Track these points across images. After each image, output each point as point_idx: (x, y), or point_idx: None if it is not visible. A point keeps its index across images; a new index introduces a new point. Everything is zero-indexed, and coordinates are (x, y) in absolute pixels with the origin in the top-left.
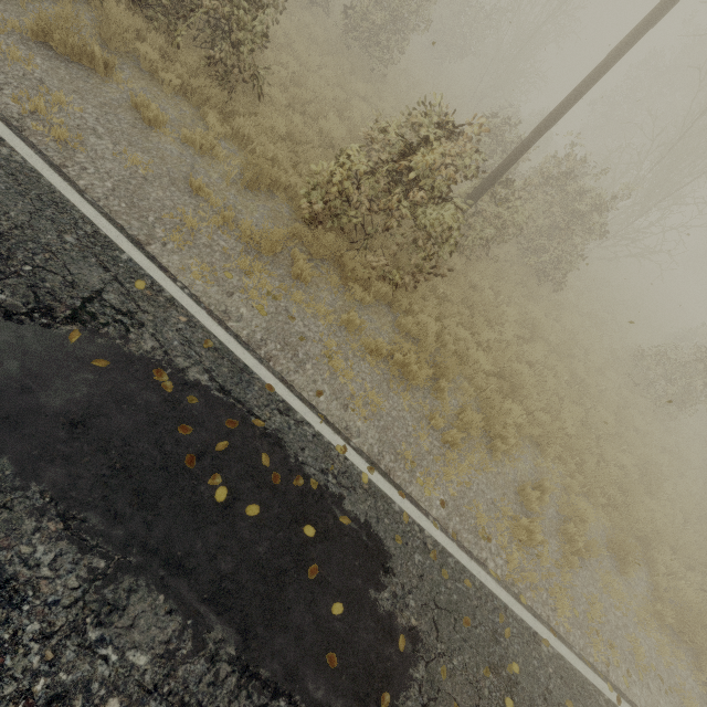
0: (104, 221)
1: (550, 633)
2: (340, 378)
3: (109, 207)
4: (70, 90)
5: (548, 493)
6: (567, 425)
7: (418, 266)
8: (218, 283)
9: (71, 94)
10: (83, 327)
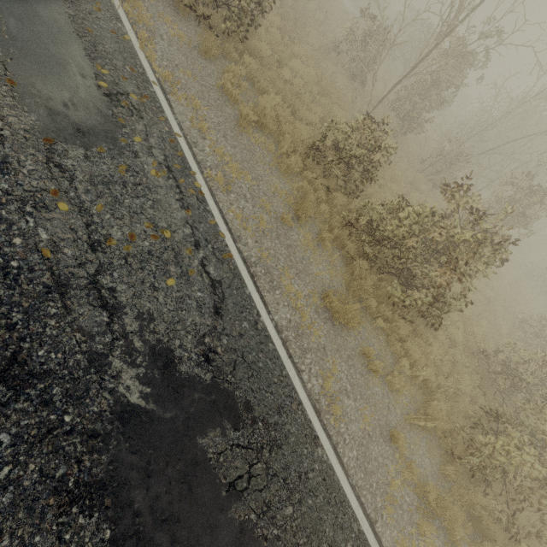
0: (361, 511)
1: None
2: None
3: (357, 482)
4: (335, 349)
5: None
6: None
7: (538, 531)
8: None
9: (335, 354)
10: None
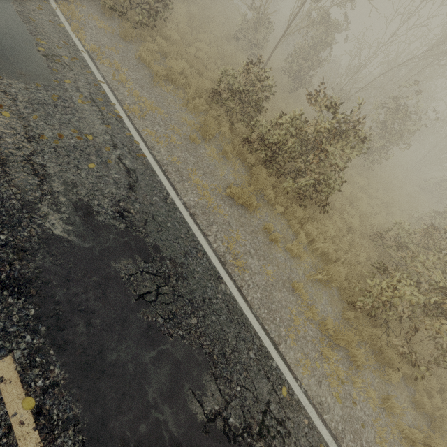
0: (263, 333)
1: None
2: None
3: (261, 314)
4: (239, 225)
5: None
6: None
7: (435, 358)
8: (313, 372)
9: (240, 228)
10: (264, 442)
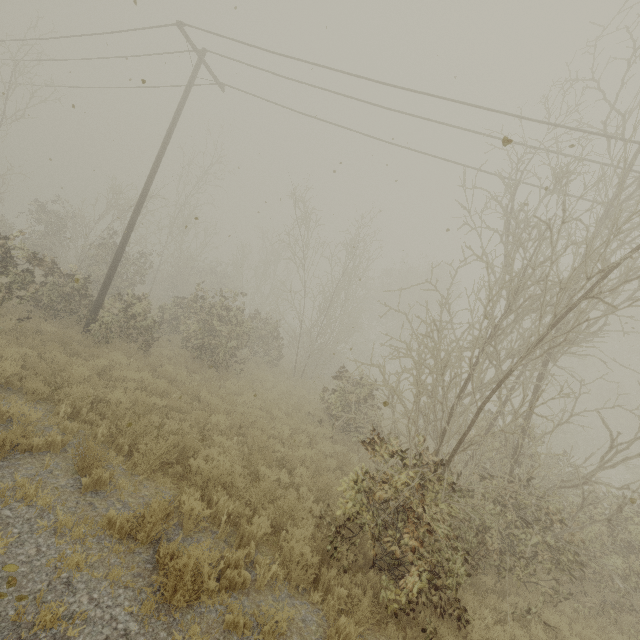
0: None
1: None
2: None
3: None
4: None
5: None
6: (108, 395)
7: None
8: None
9: None
10: None
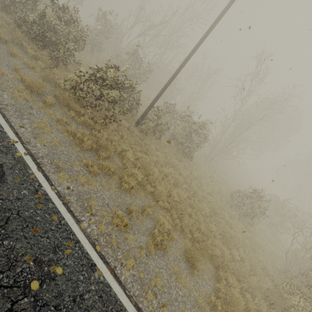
0: None
1: (108, 271)
2: (41, 129)
3: None
4: None
5: (146, 212)
6: (173, 195)
7: (106, 115)
8: (0, 86)
9: None
10: None
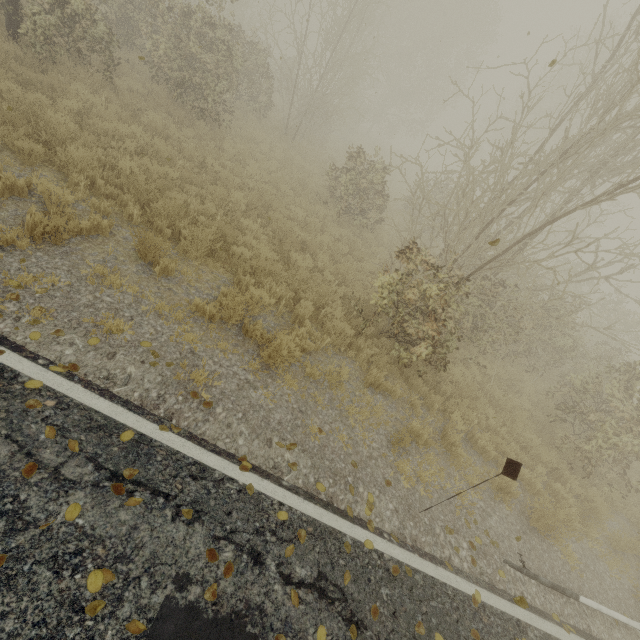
0: None
1: None
2: None
3: None
4: None
5: (4, 182)
6: (118, 164)
7: None
8: None
9: None
10: None
